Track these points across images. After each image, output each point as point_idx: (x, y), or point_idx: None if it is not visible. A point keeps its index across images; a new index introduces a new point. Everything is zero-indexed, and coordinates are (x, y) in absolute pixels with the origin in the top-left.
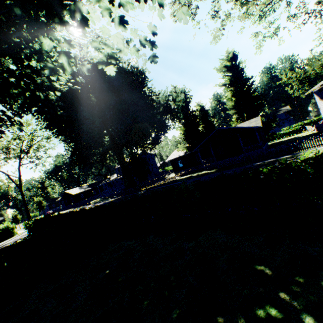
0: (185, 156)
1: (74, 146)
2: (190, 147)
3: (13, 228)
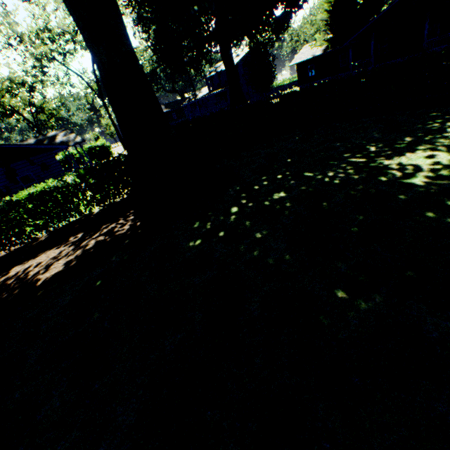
0: (322, 57)
1: (157, 32)
2: (334, 39)
3: (110, 147)
